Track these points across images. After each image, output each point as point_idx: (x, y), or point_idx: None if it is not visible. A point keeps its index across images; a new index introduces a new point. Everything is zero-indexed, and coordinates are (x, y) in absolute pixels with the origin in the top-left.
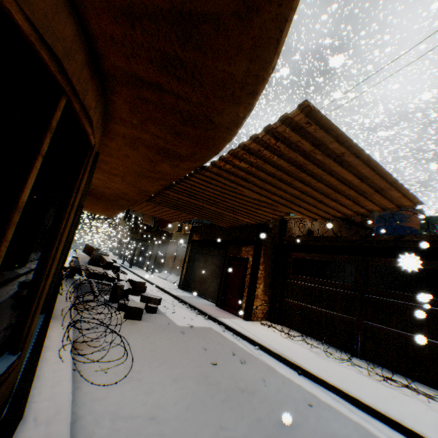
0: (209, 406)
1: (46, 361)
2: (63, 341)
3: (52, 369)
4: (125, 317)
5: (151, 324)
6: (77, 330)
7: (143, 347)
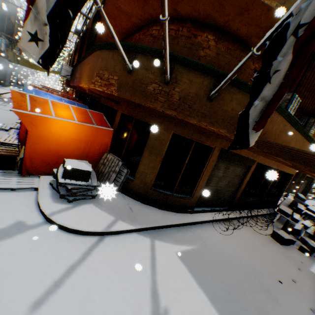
0: (236, 265)
1: (209, 213)
2: (219, 213)
3: (208, 215)
4: (271, 236)
5: (284, 250)
6: (237, 221)
7: (253, 243)
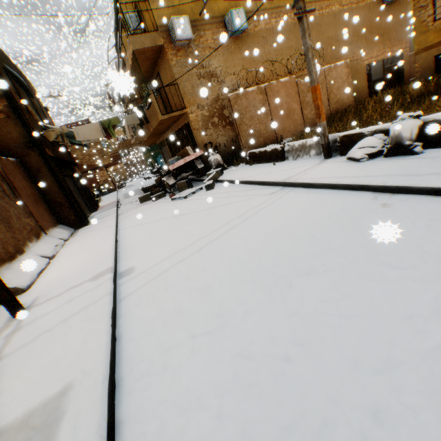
0: None
1: None
2: None
3: None
4: None
5: None
6: None
7: None
